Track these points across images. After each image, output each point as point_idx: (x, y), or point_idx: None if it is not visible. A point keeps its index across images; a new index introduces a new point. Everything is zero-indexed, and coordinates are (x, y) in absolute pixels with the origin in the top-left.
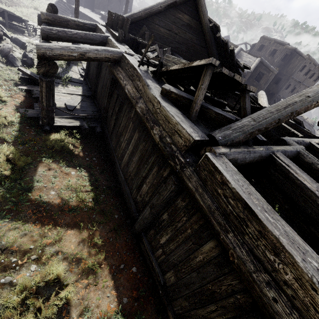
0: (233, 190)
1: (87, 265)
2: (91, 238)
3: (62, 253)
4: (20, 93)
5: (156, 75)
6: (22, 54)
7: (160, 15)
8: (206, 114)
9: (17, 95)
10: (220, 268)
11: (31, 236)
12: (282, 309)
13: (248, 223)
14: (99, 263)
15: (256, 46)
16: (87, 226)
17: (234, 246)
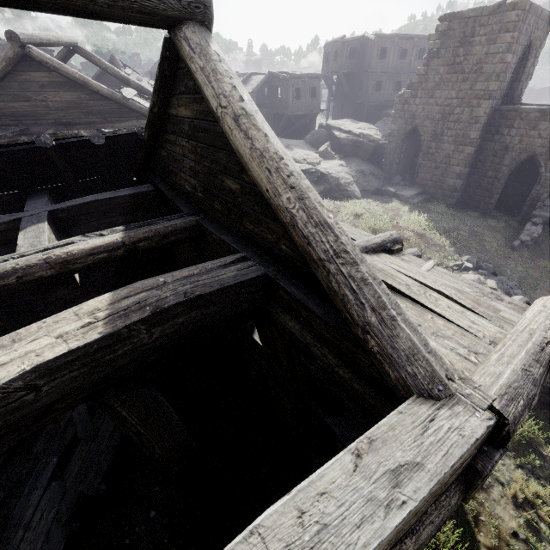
0: None
1: None
2: None
3: None
4: None
5: None
6: None
7: None
8: None
9: None
10: None
11: None
12: None
13: None
14: None
15: (324, 59)
16: None
17: None
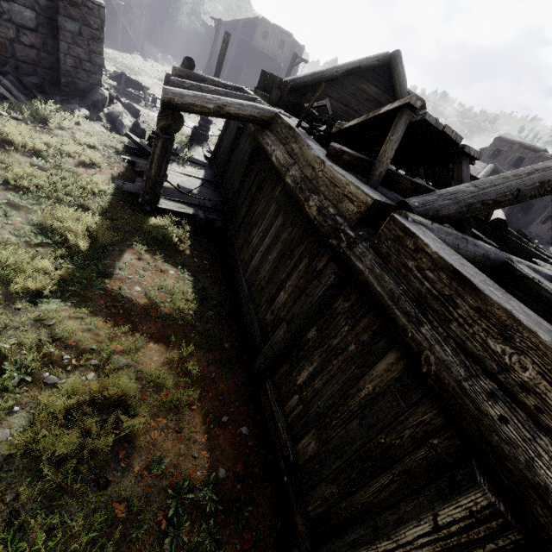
0: (433, 255)
1: (170, 399)
2: (183, 364)
3: (136, 369)
4: (121, 162)
5: (320, 144)
6: (133, 122)
7: (335, 84)
8: (396, 186)
9: (116, 164)
10: (404, 396)
11: (97, 334)
12: (517, 433)
13: (457, 300)
14: (189, 403)
15: (488, 151)
16: (180, 345)
17: (431, 344)
